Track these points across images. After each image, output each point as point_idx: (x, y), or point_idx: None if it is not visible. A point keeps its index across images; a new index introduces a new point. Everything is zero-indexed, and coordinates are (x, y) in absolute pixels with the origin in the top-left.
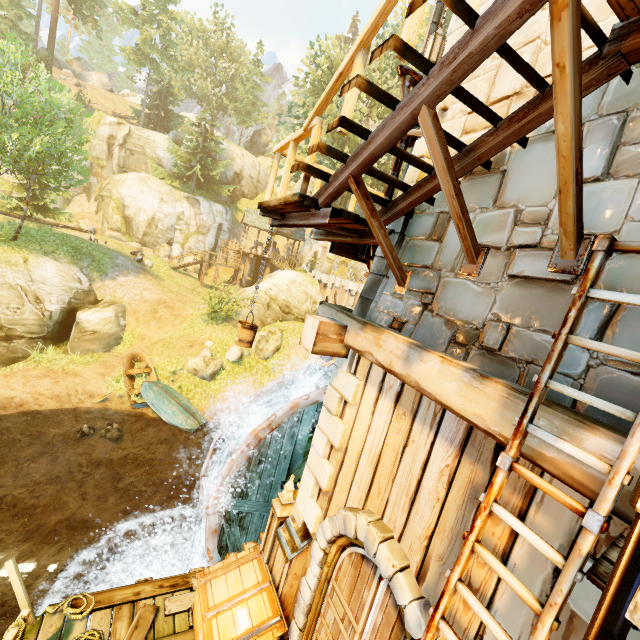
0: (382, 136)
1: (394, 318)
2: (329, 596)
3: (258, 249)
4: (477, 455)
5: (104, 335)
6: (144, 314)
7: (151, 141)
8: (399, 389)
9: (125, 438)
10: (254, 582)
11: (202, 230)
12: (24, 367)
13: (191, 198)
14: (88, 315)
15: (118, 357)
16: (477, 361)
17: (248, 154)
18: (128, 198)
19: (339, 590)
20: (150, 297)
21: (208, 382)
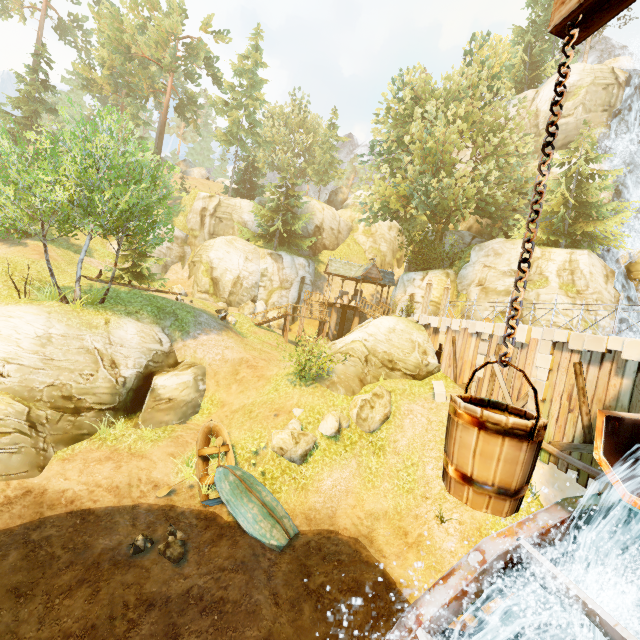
0: None
1: None
2: None
3: (343, 299)
4: None
5: (180, 403)
6: (225, 376)
7: (238, 207)
8: None
9: (189, 557)
10: None
11: (285, 285)
12: (87, 447)
13: (274, 254)
14: (165, 380)
15: (193, 430)
16: None
17: (328, 207)
18: (216, 260)
19: None
20: (231, 356)
21: (298, 466)
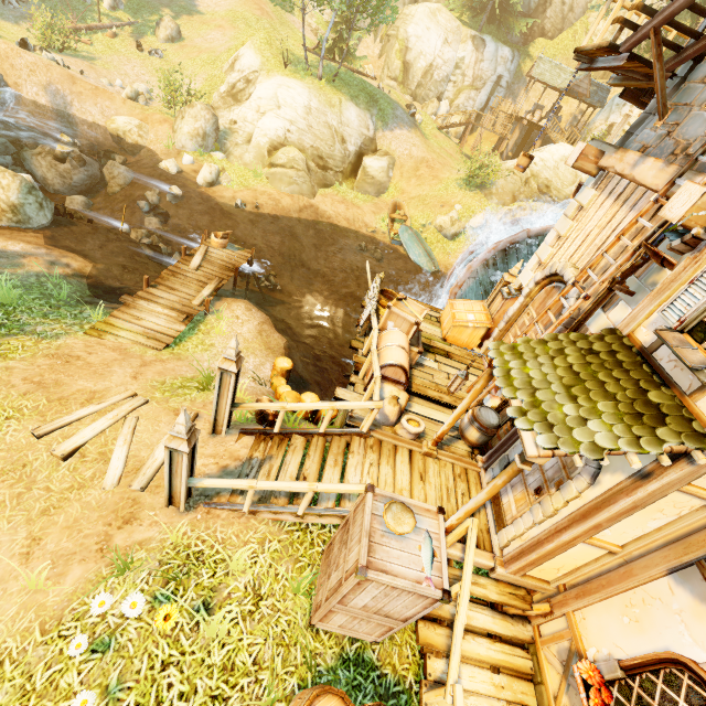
0: (681, 0)
1: (643, 146)
2: (524, 313)
3: (535, 114)
4: (647, 213)
5: (377, 182)
6: (408, 170)
7: None
8: (622, 191)
9: (384, 261)
10: (479, 310)
11: (477, 84)
12: (331, 192)
13: (477, 38)
14: (370, 161)
15: (384, 203)
16: (678, 163)
17: None
18: (413, 38)
19: (532, 308)
20: (416, 154)
21: (448, 241)
